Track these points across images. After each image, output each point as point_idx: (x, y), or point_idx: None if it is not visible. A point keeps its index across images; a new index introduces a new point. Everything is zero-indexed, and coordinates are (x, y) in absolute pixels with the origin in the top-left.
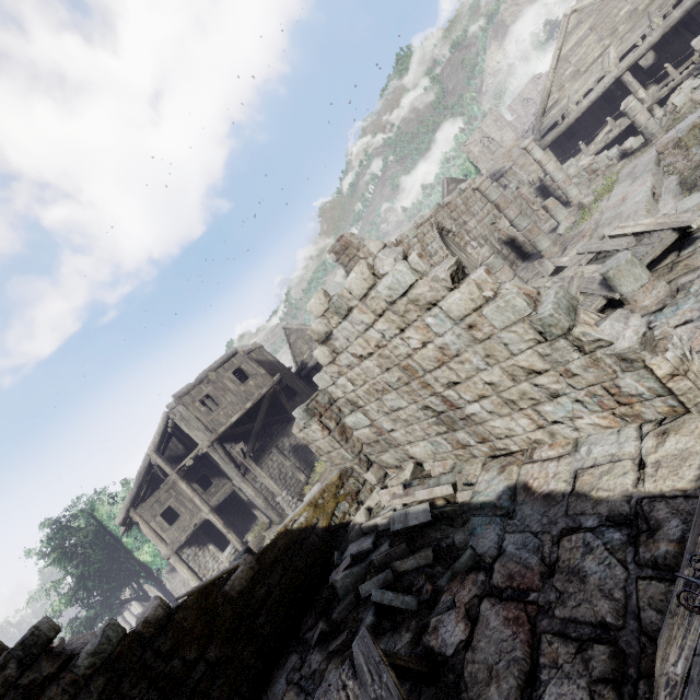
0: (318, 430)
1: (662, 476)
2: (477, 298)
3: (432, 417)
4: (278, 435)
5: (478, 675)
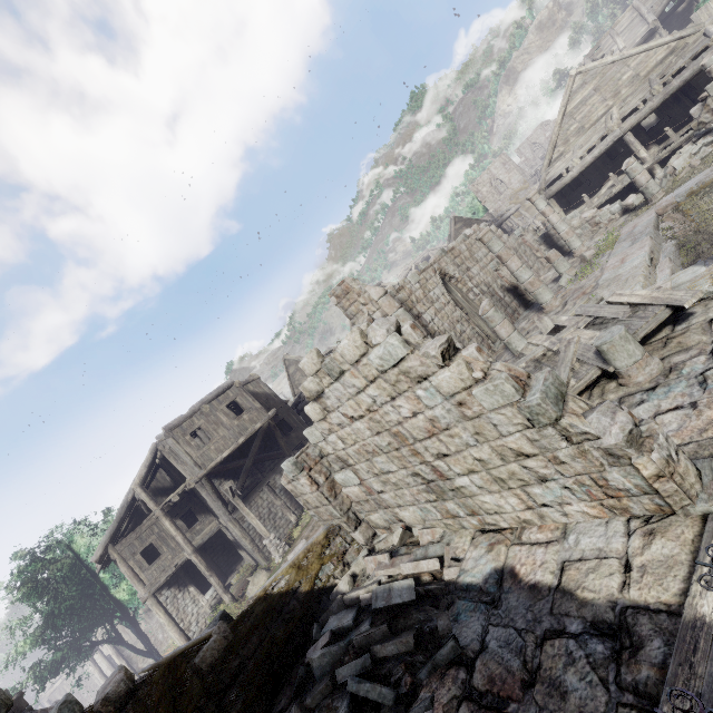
0: (307, 484)
1: (647, 584)
2: (466, 378)
3: (422, 484)
4: (270, 472)
5: None
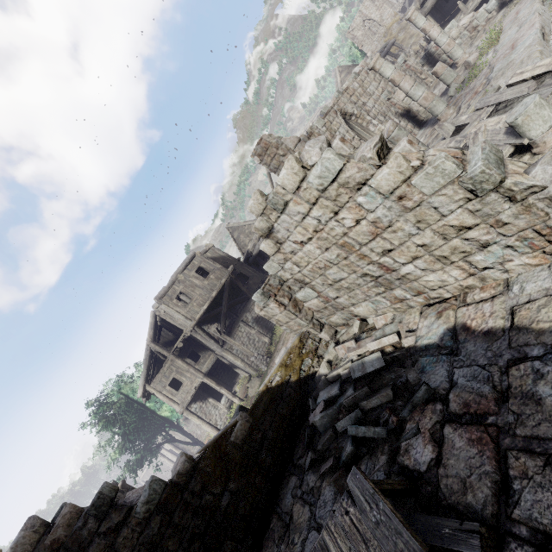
0: (276, 307)
1: None
2: (405, 169)
3: (371, 281)
4: (241, 312)
5: (453, 487)
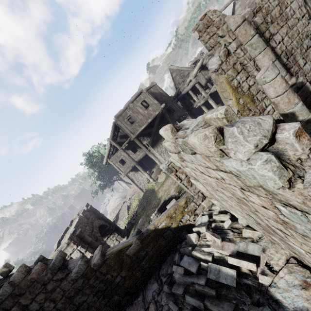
0: (174, 179)
1: None
2: None
3: (253, 220)
4: None
5: None
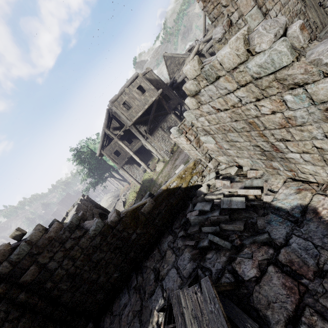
0: (184, 141)
1: None
2: None
3: (259, 151)
4: (161, 121)
5: (261, 301)
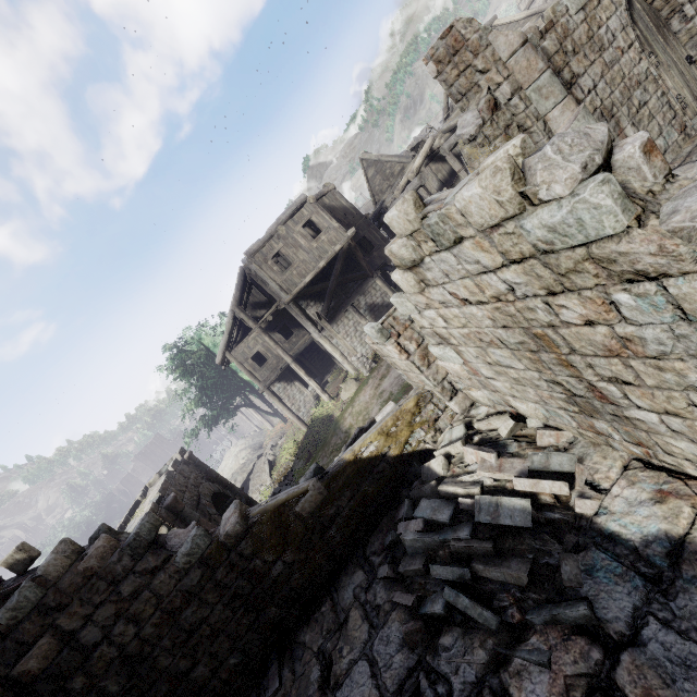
0: (395, 352)
1: None
2: None
3: (561, 393)
4: (353, 294)
5: None
